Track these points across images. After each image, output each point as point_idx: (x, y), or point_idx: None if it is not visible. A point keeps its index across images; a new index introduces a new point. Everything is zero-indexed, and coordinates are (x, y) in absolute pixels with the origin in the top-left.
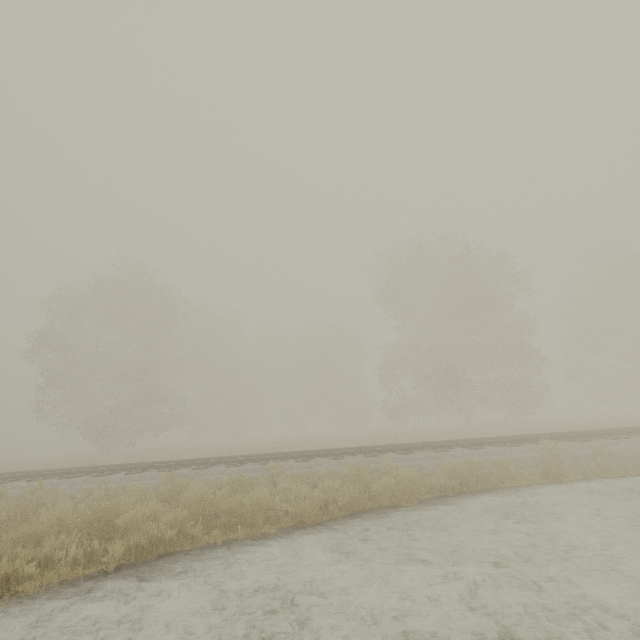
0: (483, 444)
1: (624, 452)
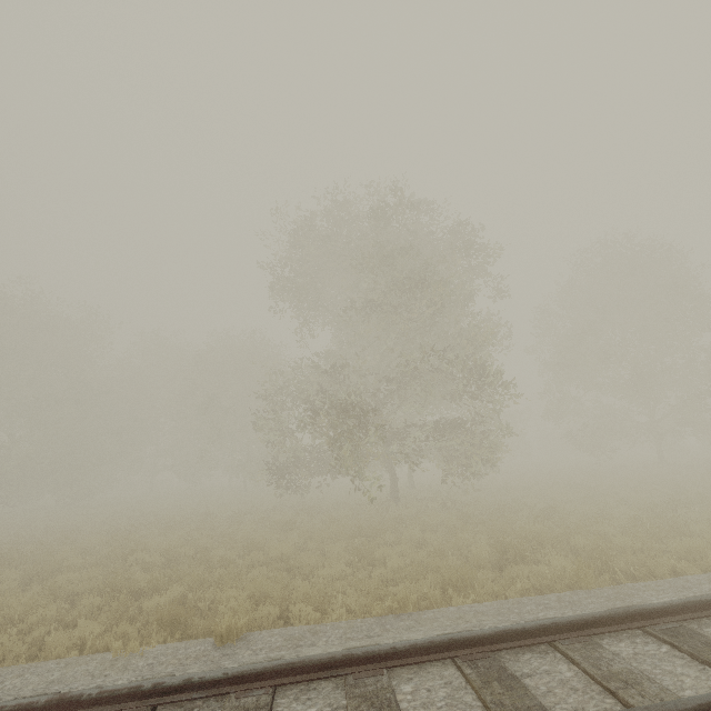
0: None
1: None
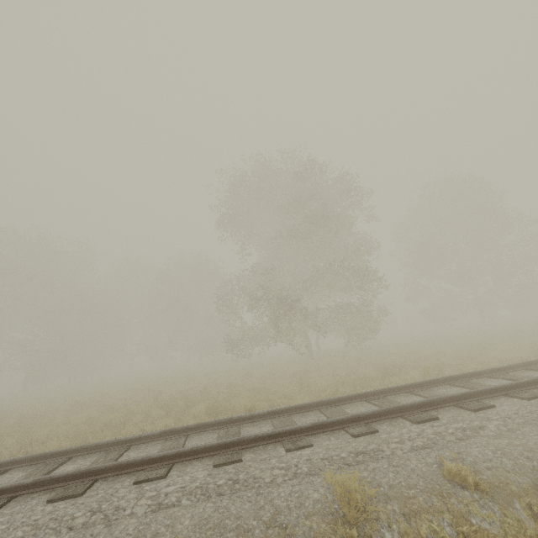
0: (250, 442)
1: (506, 468)
